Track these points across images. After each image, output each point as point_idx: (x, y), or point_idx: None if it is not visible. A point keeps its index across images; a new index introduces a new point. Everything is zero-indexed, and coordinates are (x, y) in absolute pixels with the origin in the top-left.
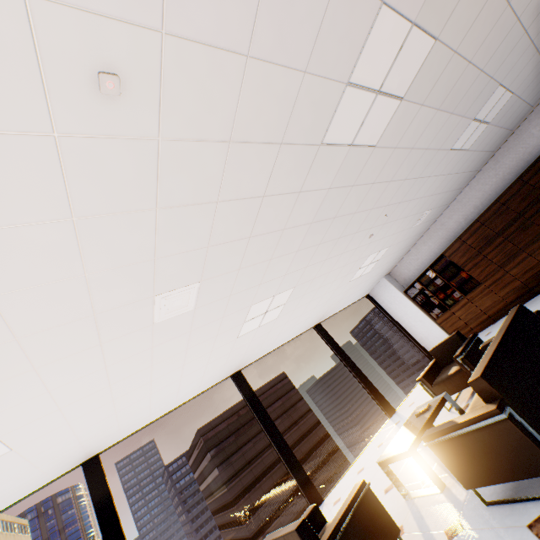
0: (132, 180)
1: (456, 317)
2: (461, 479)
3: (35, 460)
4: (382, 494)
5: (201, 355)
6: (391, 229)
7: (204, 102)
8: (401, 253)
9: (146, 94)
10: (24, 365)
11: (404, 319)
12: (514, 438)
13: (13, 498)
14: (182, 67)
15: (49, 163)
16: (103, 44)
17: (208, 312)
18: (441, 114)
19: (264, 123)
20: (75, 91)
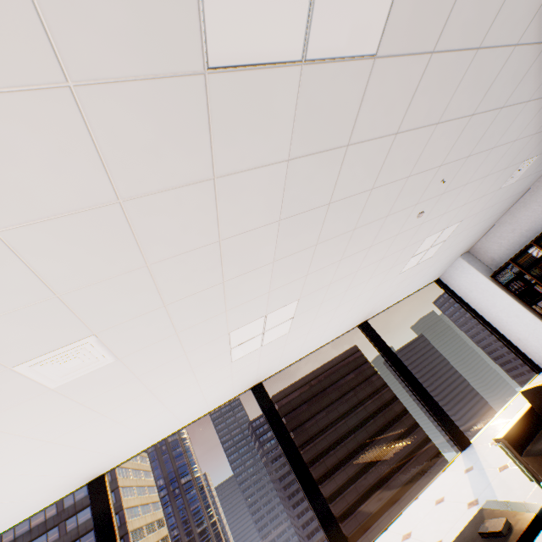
0: None
1: None
2: None
3: (10, 499)
4: None
5: (182, 388)
6: (458, 197)
7: None
8: (485, 224)
9: None
10: None
11: (491, 312)
12: None
13: (19, 517)
14: None
15: None
16: None
17: (151, 355)
18: None
19: None
20: None
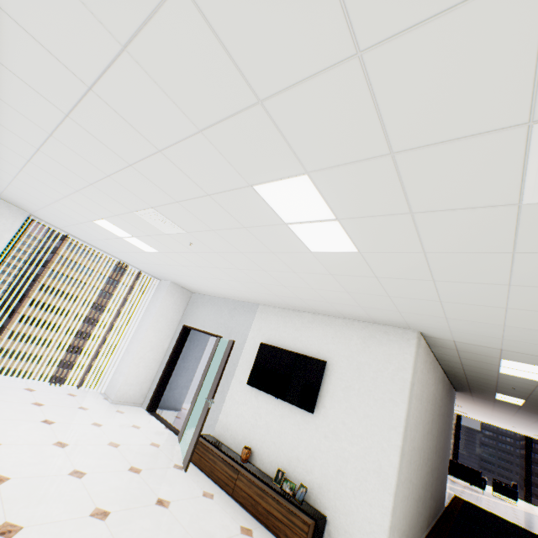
0: None
1: None
2: None
3: None
4: None
5: None
6: None
7: None
8: None
9: None
10: None
11: None
12: None
13: None
14: None
15: None
16: None
17: None
18: (498, 418)
19: None
20: None
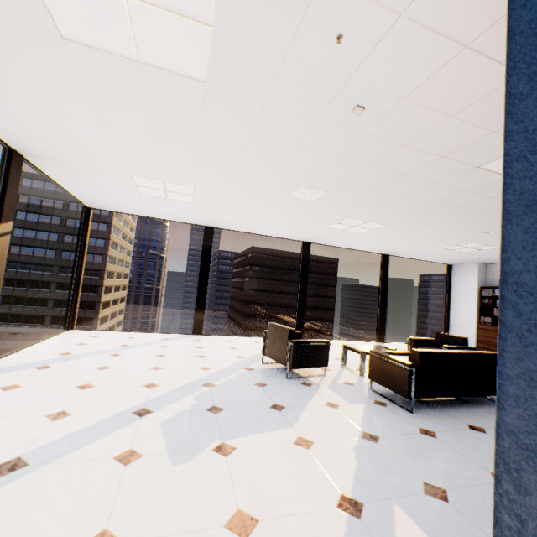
0: (335, 141)
1: (496, 335)
2: (369, 374)
3: (194, 212)
4: (333, 358)
5: (297, 222)
6: None
7: (404, 127)
8: None
9: (373, 116)
10: (227, 180)
11: (457, 304)
12: (403, 377)
13: (174, 219)
14: (403, 112)
15: (306, 125)
16: (368, 97)
17: (320, 206)
18: None
19: (437, 145)
20: (340, 108)
